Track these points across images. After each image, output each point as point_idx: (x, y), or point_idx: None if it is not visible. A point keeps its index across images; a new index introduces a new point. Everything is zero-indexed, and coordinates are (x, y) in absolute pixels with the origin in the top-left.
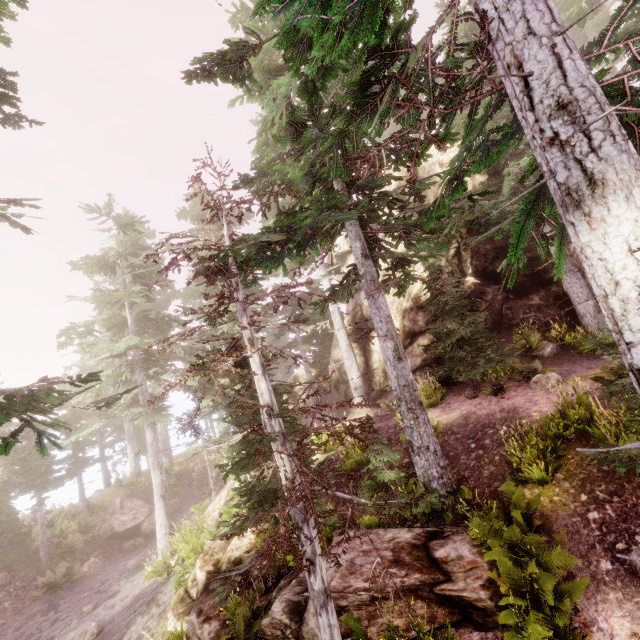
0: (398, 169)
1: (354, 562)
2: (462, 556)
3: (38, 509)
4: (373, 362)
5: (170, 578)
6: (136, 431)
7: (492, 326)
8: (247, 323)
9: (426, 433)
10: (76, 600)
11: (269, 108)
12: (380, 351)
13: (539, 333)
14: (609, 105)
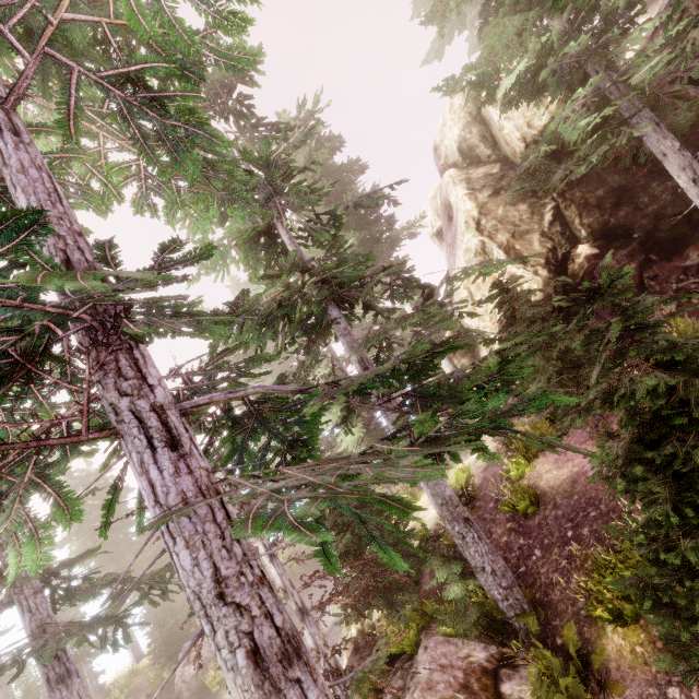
0: (398, 203)
1: (432, 676)
2: None
3: None
4: None
5: None
6: None
7: None
8: None
9: (478, 553)
10: None
11: (212, 270)
12: None
13: (698, 319)
14: (216, 604)
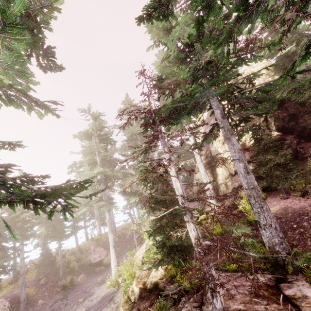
0: None
1: (230, 292)
2: (306, 296)
3: (59, 249)
4: (218, 180)
5: (119, 289)
6: (99, 214)
7: (291, 158)
8: (168, 150)
9: (268, 216)
10: (75, 295)
11: (170, 45)
12: (222, 174)
13: None
14: None
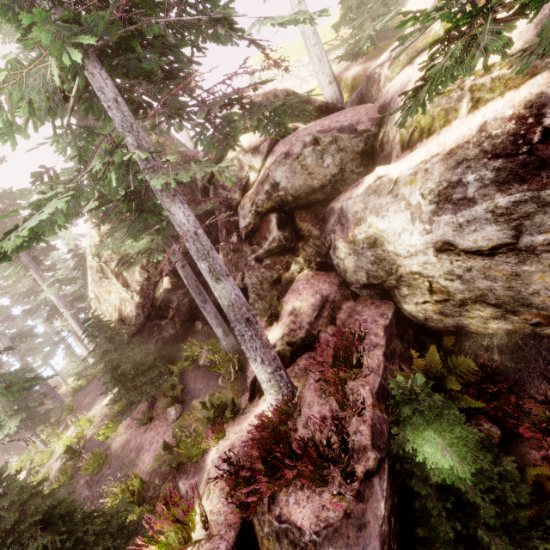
0: None
1: None
2: None
3: None
4: None
5: None
6: None
7: (183, 326)
8: None
9: None
10: None
11: None
12: None
13: (201, 344)
14: None
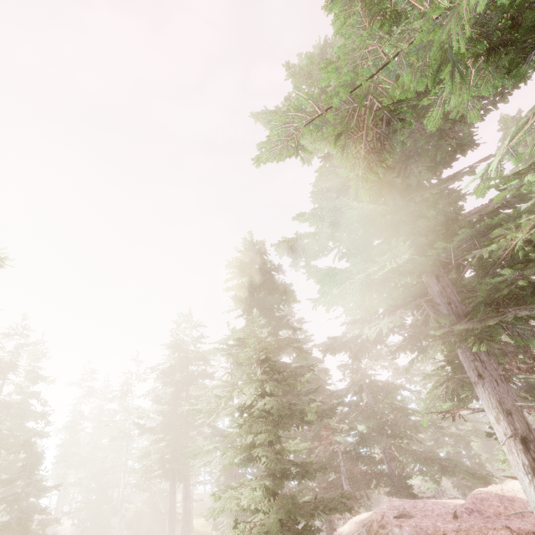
0: None
1: None
2: None
3: None
4: None
5: None
6: None
7: None
8: None
9: None
10: None
11: None
12: None
13: None
14: None
